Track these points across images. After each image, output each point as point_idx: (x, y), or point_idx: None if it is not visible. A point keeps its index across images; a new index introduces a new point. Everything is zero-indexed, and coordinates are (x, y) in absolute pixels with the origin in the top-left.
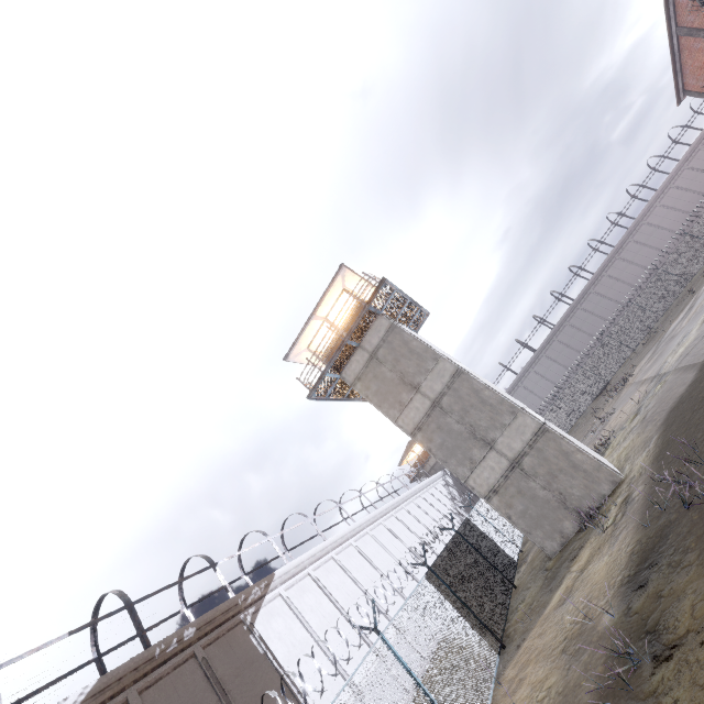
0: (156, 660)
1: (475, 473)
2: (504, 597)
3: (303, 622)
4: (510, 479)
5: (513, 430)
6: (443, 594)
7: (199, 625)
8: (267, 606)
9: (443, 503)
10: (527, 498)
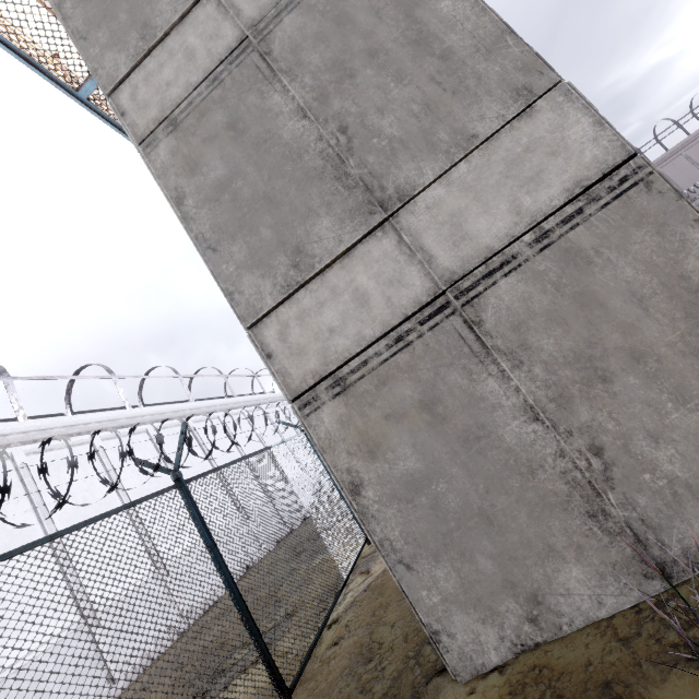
0: None
1: (296, 305)
2: None
3: None
4: (414, 349)
5: (495, 163)
6: None
7: None
8: None
9: None
10: (449, 437)
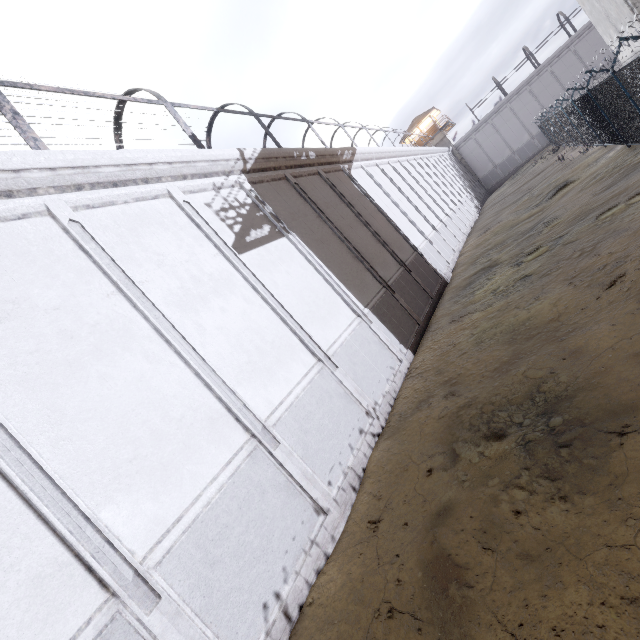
0: (296, 161)
1: None
2: (635, 140)
3: (383, 190)
4: None
5: None
6: (632, 91)
7: (316, 154)
8: (355, 170)
9: (452, 169)
10: None
